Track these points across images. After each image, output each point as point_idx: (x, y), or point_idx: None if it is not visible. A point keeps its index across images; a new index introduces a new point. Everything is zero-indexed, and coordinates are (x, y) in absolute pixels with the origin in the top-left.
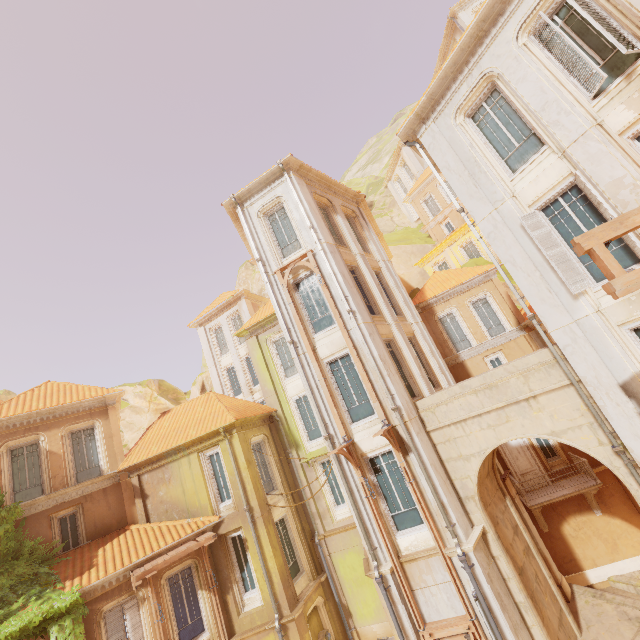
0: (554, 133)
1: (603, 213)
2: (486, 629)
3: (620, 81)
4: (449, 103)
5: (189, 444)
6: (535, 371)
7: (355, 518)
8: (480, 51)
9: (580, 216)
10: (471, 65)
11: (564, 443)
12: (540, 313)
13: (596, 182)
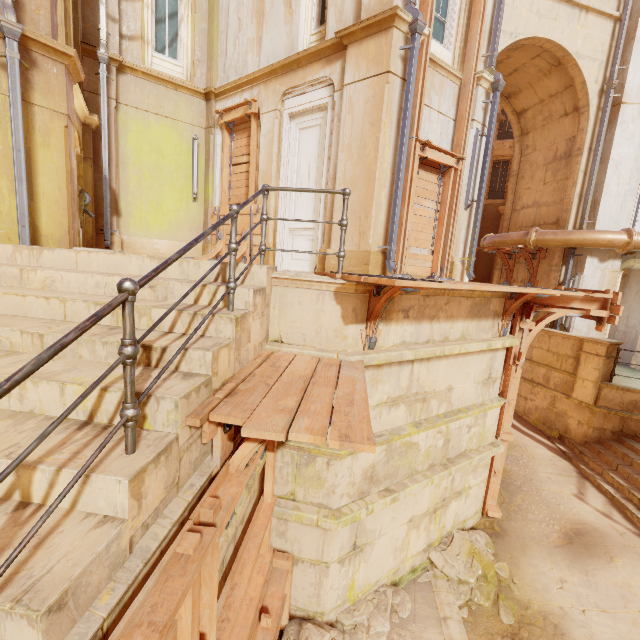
0: None
1: None
2: (467, 174)
3: None
4: None
5: None
6: None
7: None
8: None
9: None
10: None
11: (580, 66)
12: None
13: None
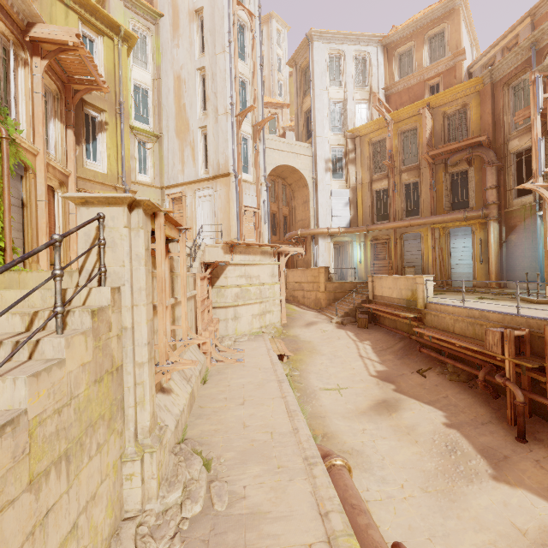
0: (347, 85)
1: (343, 115)
2: (263, 213)
3: (361, 89)
4: (329, 44)
5: (77, 0)
6: (304, 148)
7: (229, 150)
8: (346, 43)
9: (337, 113)
10: (341, 43)
11: (301, 172)
12: (317, 130)
13: (348, 105)
